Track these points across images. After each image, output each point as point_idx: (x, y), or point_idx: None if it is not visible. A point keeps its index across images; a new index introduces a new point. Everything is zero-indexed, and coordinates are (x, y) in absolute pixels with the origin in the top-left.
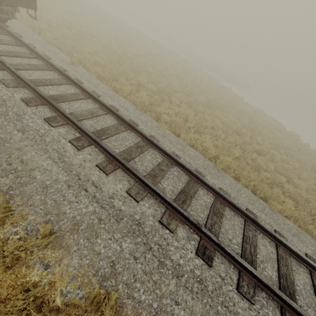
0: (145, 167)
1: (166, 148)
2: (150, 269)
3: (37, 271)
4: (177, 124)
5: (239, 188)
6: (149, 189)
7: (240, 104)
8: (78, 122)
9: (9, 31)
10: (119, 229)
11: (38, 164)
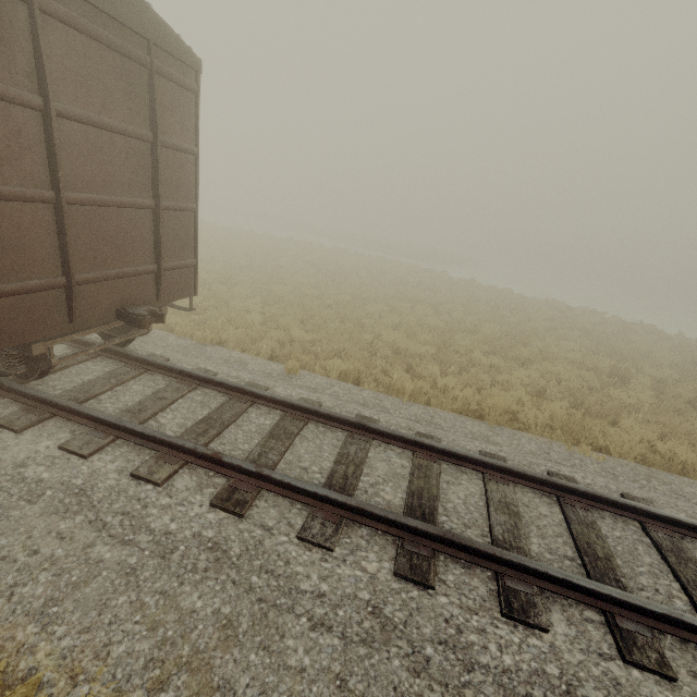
0: None
1: (680, 514)
2: None
3: None
4: (576, 421)
5: None
6: None
7: (527, 306)
8: (573, 575)
9: (154, 362)
10: None
11: None
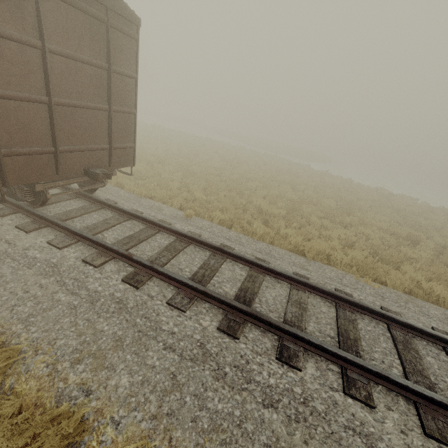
0: None
1: (419, 324)
2: None
3: None
4: (368, 263)
5: None
6: None
7: (361, 191)
8: (326, 343)
9: (107, 203)
10: None
11: None
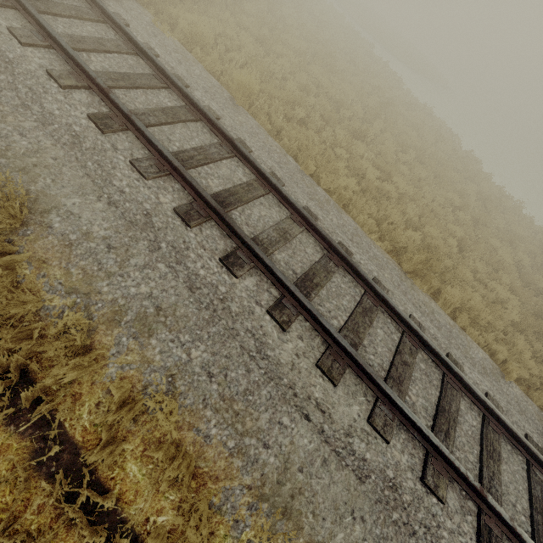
0: (73, 32)
1: (139, 38)
2: (0, 101)
3: None
4: (198, 35)
5: (257, 132)
6: (54, 42)
7: (385, 83)
8: None
9: None
10: None
11: None
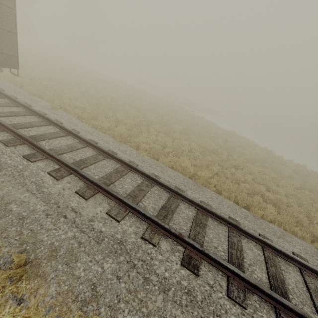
0: (125, 189)
1: (145, 171)
2: (134, 287)
3: (9, 309)
4: (156, 149)
5: (220, 200)
6: (130, 208)
7: (213, 129)
8: (57, 155)
9: None
10: (100, 250)
11: (15, 197)
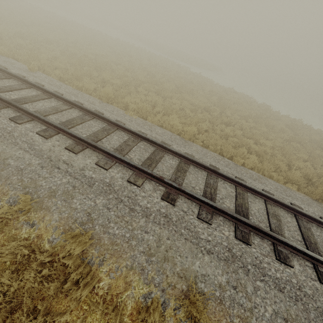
0: (113, 145)
1: (132, 129)
2: (122, 214)
3: (25, 230)
4: (144, 109)
5: (205, 152)
6: (116, 159)
7: (210, 86)
8: (42, 116)
9: None
10: (92, 191)
11: (11, 154)
